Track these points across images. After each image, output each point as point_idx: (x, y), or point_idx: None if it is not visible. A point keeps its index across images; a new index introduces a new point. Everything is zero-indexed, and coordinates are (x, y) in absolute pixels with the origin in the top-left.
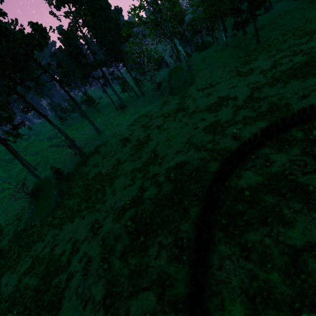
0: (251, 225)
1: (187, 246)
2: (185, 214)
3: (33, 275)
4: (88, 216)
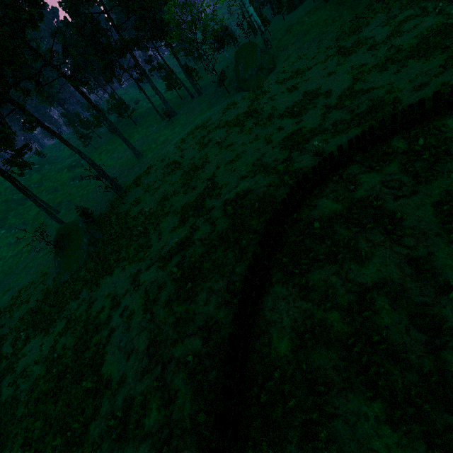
0: (316, 263)
1: (241, 289)
2: (242, 255)
3: (70, 335)
4: (129, 267)
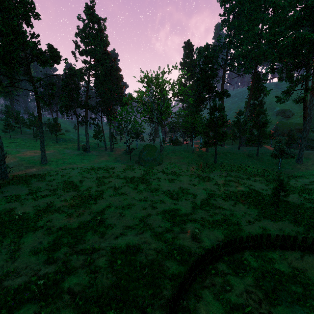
0: None
1: None
2: None
3: None
4: None
